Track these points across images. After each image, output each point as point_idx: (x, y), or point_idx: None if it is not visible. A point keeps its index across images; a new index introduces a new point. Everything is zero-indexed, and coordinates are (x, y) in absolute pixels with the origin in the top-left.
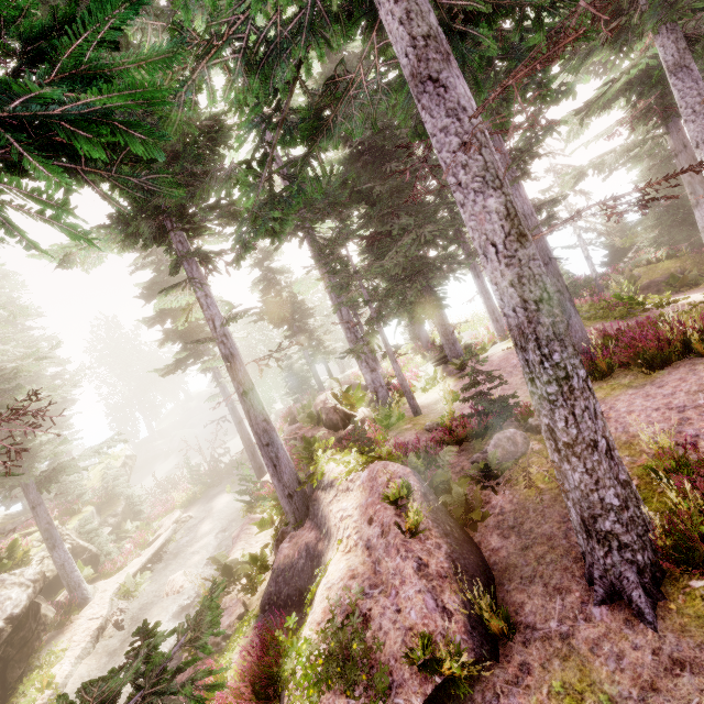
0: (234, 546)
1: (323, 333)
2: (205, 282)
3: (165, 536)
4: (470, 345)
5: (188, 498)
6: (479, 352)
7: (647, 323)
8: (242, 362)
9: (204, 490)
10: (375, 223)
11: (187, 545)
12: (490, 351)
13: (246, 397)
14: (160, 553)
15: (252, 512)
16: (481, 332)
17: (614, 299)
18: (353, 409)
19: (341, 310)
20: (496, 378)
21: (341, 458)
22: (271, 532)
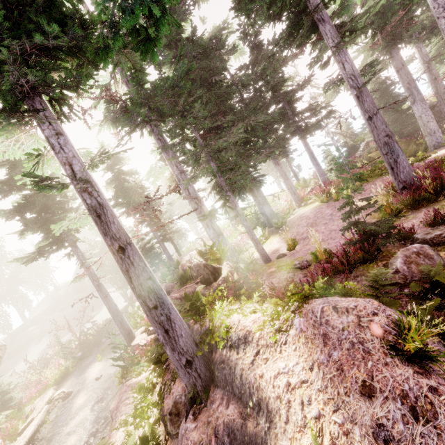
0: (115, 422)
1: (168, 218)
2: (57, 123)
3: (37, 421)
4: (277, 213)
5: (61, 374)
6: (286, 216)
7: (434, 164)
8: (114, 214)
9: (75, 363)
10: (208, 120)
11: (62, 424)
12: (293, 214)
13: (124, 254)
14: (31, 443)
15: (127, 377)
16: (281, 204)
17: (379, 164)
18: (220, 263)
19: (188, 189)
20: (373, 204)
21: (242, 306)
22: (153, 398)
